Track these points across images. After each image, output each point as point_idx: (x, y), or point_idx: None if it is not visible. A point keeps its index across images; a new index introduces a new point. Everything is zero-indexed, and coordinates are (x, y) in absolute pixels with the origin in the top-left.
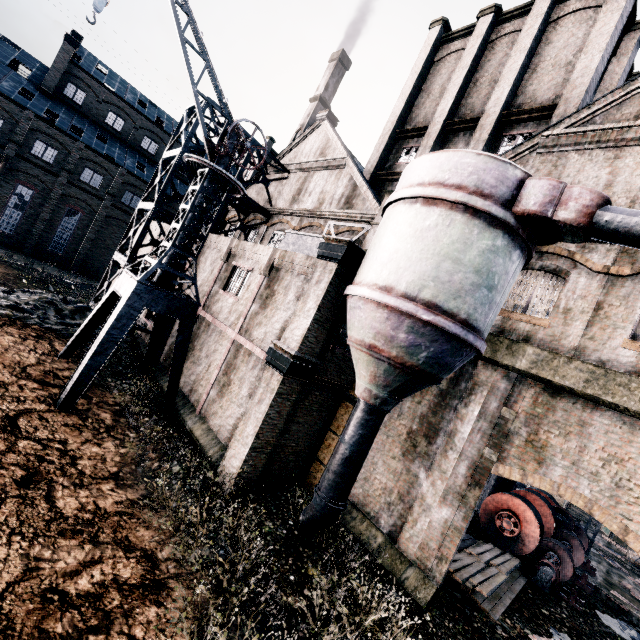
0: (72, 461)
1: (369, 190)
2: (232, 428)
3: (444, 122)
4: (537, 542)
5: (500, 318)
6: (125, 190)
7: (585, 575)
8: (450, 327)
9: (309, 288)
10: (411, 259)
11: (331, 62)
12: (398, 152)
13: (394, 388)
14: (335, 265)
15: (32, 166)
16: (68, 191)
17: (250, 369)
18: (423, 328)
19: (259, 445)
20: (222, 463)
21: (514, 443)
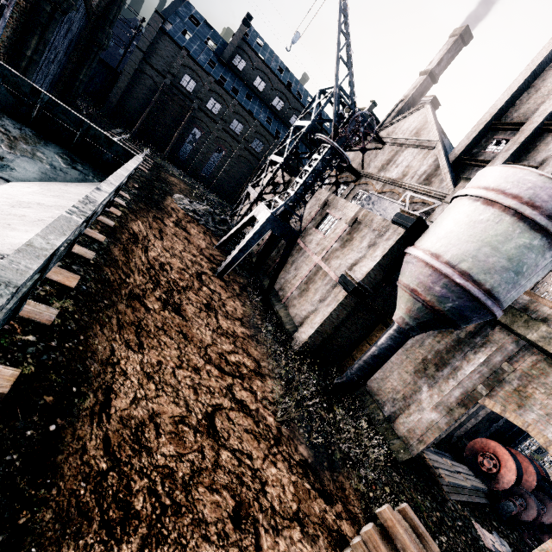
0: (223, 305)
1: (449, 173)
2: (304, 317)
3: (542, 122)
4: (510, 485)
5: (528, 299)
6: (255, 137)
7: (551, 535)
8: (474, 291)
9: (380, 242)
10: (460, 240)
11: (451, 37)
12: (488, 141)
13: (421, 321)
14: (403, 230)
15: (205, 115)
16: (221, 135)
17: (324, 284)
18: (454, 287)
19: (320, 331)
20: (295, 334)
21: (504, 388)
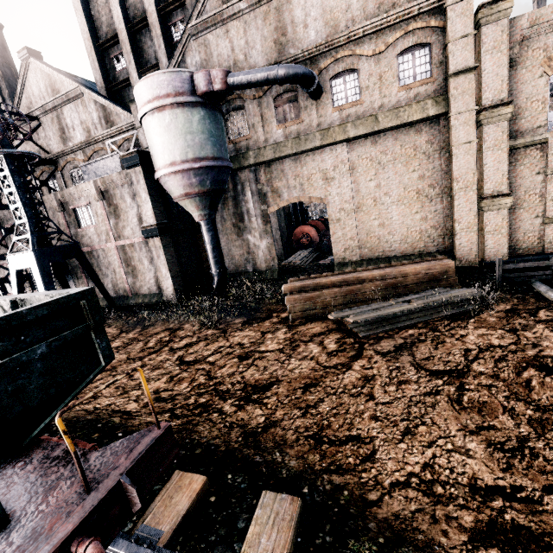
0: None
1: (116, 106)
2: (155, 283)
3: (126, 27)
4: (318, 236)
5: (233, 145)
6: None
7: None
8: (209, 164)
9: (136, 188)
10: (173, 143)
11: None
12: (111, 63)
13: (209, 206)
14: (140, 168)
15: None
16: None
17: (140, 252)
18: (199, 171)
19: (174, 274)
20: (164, 296)
21: (269, 196)
